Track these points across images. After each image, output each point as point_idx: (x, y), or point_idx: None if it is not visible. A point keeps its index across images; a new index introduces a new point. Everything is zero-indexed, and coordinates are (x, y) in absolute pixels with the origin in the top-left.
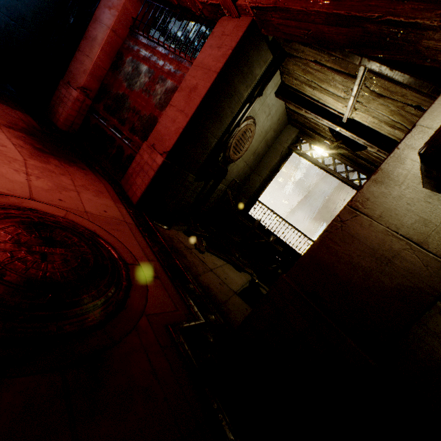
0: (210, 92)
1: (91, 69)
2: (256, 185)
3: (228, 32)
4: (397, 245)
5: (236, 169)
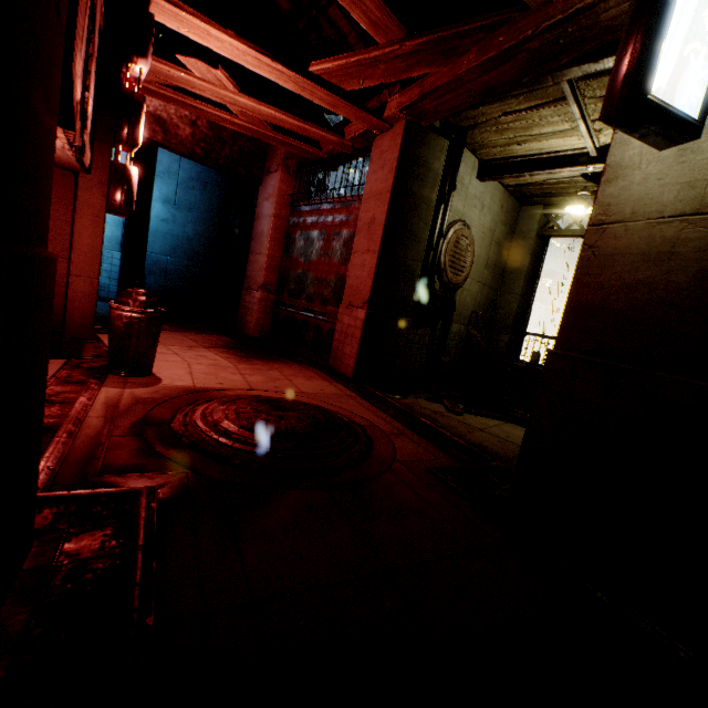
0: (390, 215)
1: (267, 263)
2: (512, 308)
3: (386, 148)
4: (671, 230)
5: (469, 296)
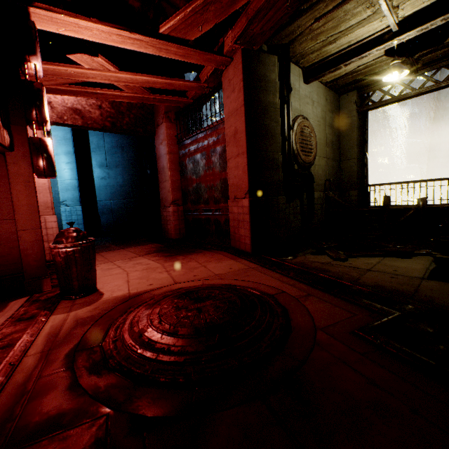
0: (248, 122)
1: (171, 186)
2: (353, 169)
3: (231, 76)
4: None
5: (320, 169)
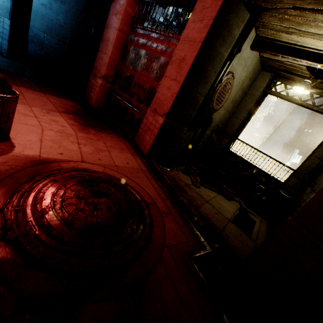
0: (196, 60)
1: (108, 62)
2: (235, 126)
3: (208, 4)
4: None
5: (218, 116)
